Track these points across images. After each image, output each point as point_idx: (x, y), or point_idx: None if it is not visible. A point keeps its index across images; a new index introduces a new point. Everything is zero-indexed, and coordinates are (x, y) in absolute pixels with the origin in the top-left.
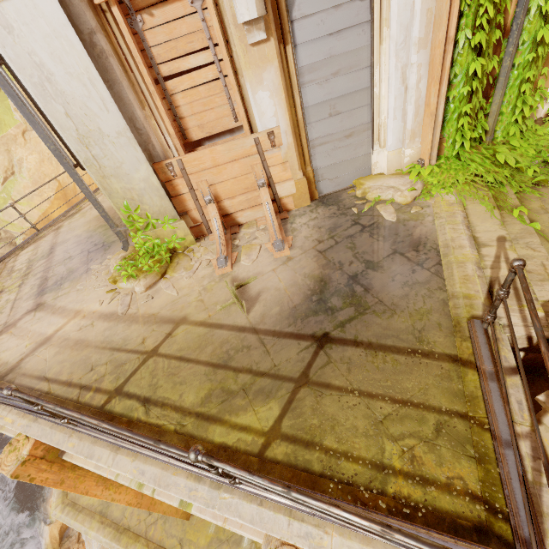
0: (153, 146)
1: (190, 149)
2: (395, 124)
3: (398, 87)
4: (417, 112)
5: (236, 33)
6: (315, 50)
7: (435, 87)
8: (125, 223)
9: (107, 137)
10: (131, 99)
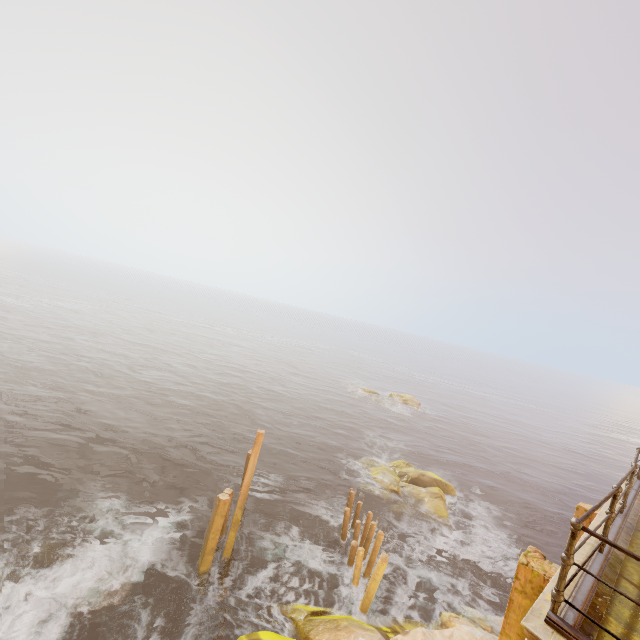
0: None
1: None
2: None
3: None
4: None
5: None
6: None
7: None
8: None
9: None
10: None
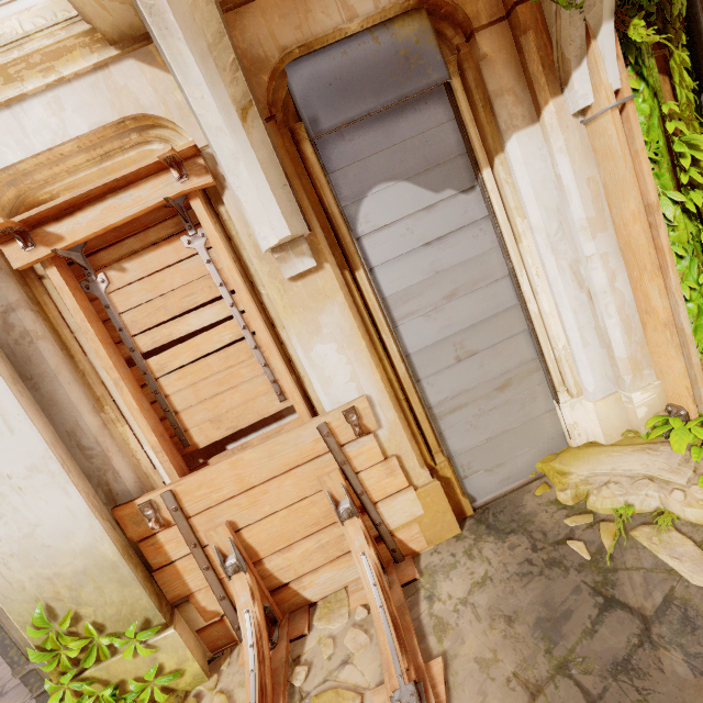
0: (115, 473)
1: (200, 460)
2: (590, 353)
3: (573, 295)
4: (628, 327)
5: (262, 267)
6: (406, 269)
7: (655, 281)
8: (34, 659)
9: (7, 480)
10: (75, 398)
